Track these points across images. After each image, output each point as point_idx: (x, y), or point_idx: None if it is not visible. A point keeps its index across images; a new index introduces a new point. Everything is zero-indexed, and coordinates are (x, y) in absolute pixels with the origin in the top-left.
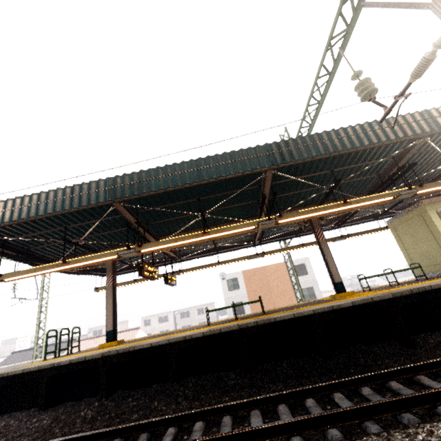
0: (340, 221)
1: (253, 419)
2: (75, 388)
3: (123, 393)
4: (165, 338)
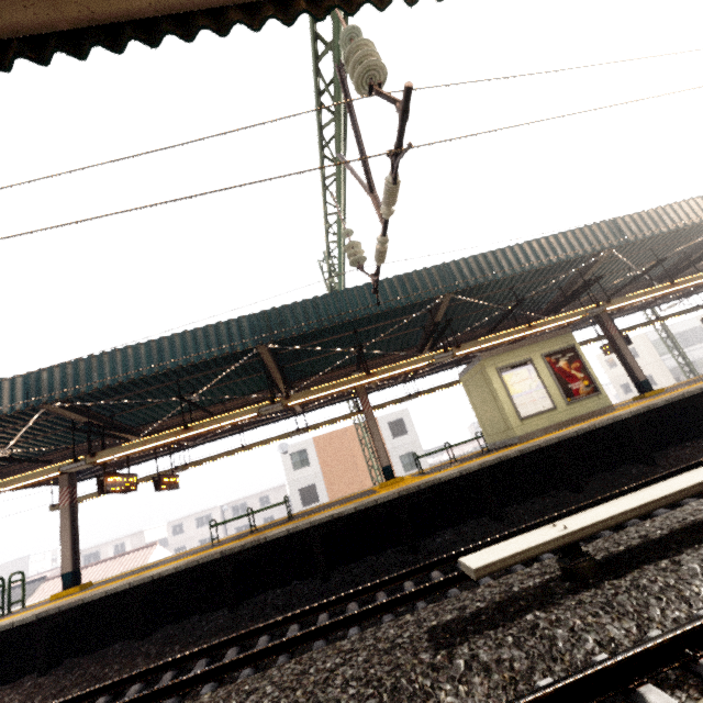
0: (406, 376)
1: (194, 671)
2: (3, 667)
3: (72, 661)
4: (132, 579)
